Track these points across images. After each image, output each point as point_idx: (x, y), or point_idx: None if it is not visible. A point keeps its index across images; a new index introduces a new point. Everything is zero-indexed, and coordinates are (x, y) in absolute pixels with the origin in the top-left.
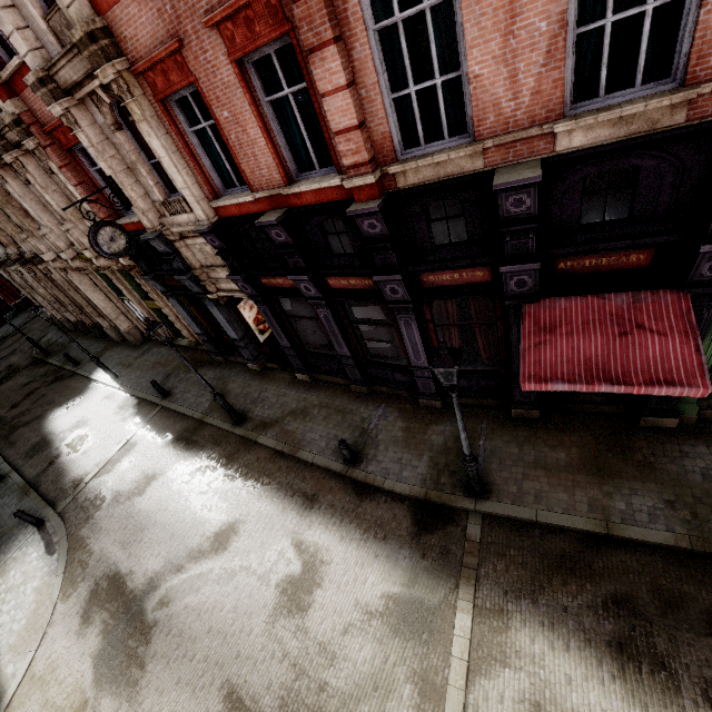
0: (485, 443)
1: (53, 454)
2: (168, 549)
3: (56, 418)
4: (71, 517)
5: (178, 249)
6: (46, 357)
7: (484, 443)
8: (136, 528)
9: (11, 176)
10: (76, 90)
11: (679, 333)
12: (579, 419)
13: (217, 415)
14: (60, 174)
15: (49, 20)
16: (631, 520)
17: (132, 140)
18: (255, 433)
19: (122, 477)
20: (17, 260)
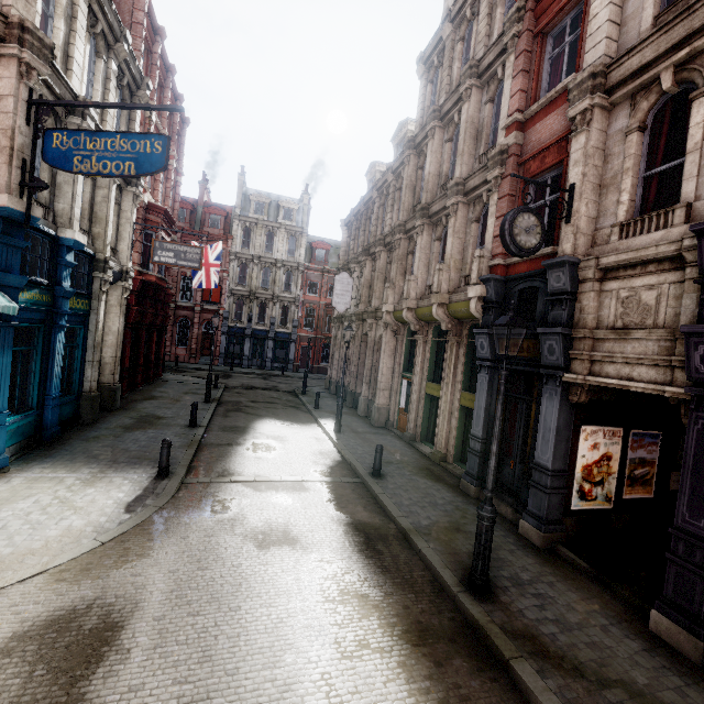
0: None
1: (238, 440)
2: (203, 691)
3: (267, 423)
4: (184, 496)
5: (578, 295)
6: (301, 393)
7: None
8: (209, 585)
9: (428, 232)
10: (625, 84)
11: None
12: None
13: (435, 546)
14: (494, 205)
15: (661, 17)
16: None
17: (644, 147)
18: (510, 641)
19: (263, 507)
20: (357, 314)
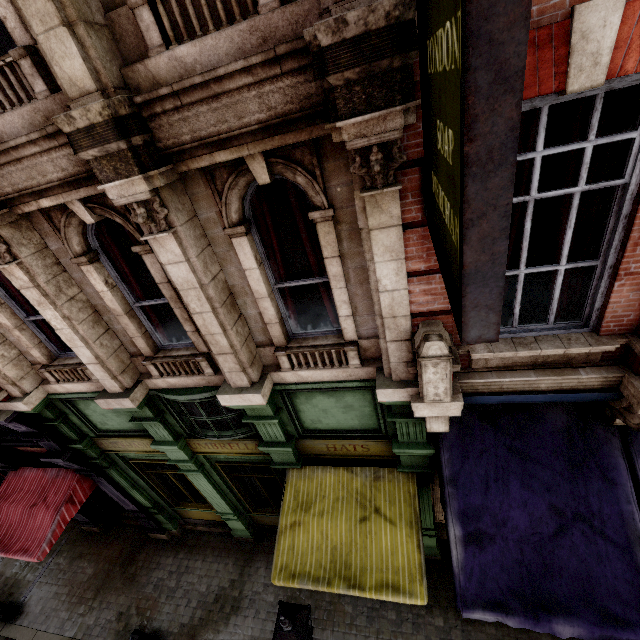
0: (53, 560)
1: None
2: None
3: None
4: None
5: None
6: None
7: (52, 560)
8: None
9: None
10: None
11: (55, 507)
12: (124, 533)
13: None
14: None
15: None
16: (88, 634)
17: None
18: None
19: None
20: None
